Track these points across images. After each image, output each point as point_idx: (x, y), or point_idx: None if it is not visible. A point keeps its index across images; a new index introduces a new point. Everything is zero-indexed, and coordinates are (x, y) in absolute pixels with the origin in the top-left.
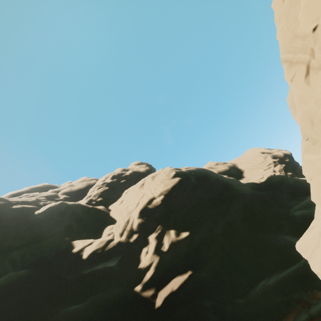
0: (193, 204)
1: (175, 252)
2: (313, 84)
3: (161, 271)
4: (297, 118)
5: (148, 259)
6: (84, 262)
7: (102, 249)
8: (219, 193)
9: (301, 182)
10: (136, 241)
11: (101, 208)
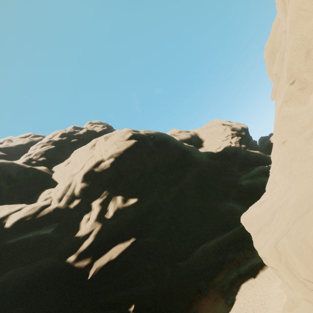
0: (148, 170)
1: (120, 219)
2: None
3: (102, 238)
4: (275, 66)
5: (89, 226)
6: (7, 231)
7: (33, 215)
8: (176, 160)
9: (251, 155)
10: (78, 207)
11: (41, 169)
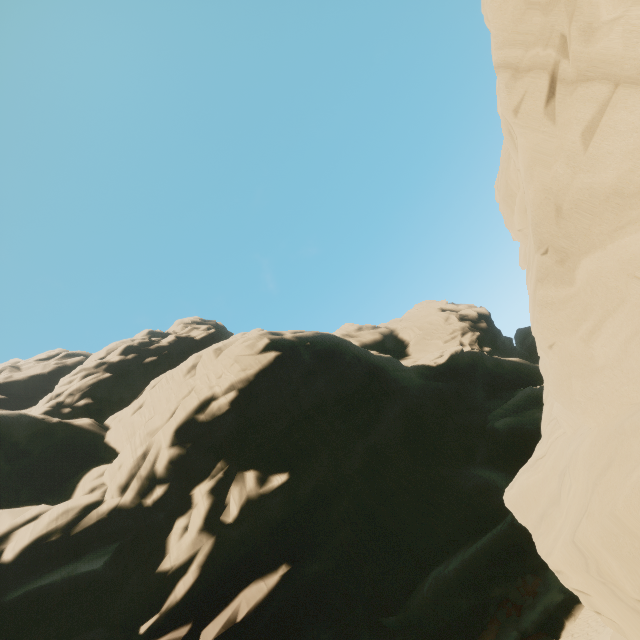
0: (304, 411)
1: (254, 523)
2: (564, 119)
3: (216, 572)
4: (517, 219)
5: (187, 545)
6: (5, 570)
7: (65, 529)
8: (360, 386)
9: (506, 366)
10: (162, 501)
11: (83, 424)
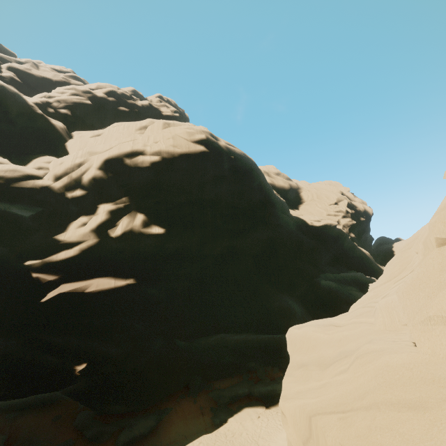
0: (202, 199)
1: (128, 246)
2: None
3: (91, 259)
4: None
5: (79, 234)
6: None
7: (8, 180)
8: (250, 207)
9: (356, 252)
10: (78, 200)
11: (57, 125)
